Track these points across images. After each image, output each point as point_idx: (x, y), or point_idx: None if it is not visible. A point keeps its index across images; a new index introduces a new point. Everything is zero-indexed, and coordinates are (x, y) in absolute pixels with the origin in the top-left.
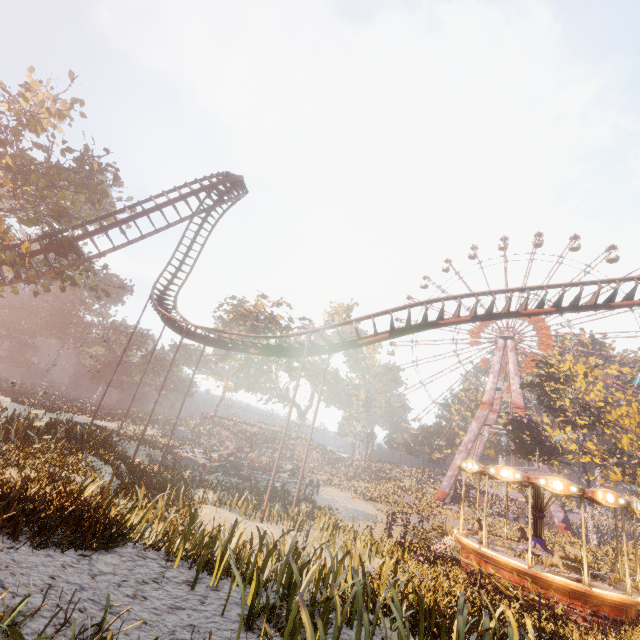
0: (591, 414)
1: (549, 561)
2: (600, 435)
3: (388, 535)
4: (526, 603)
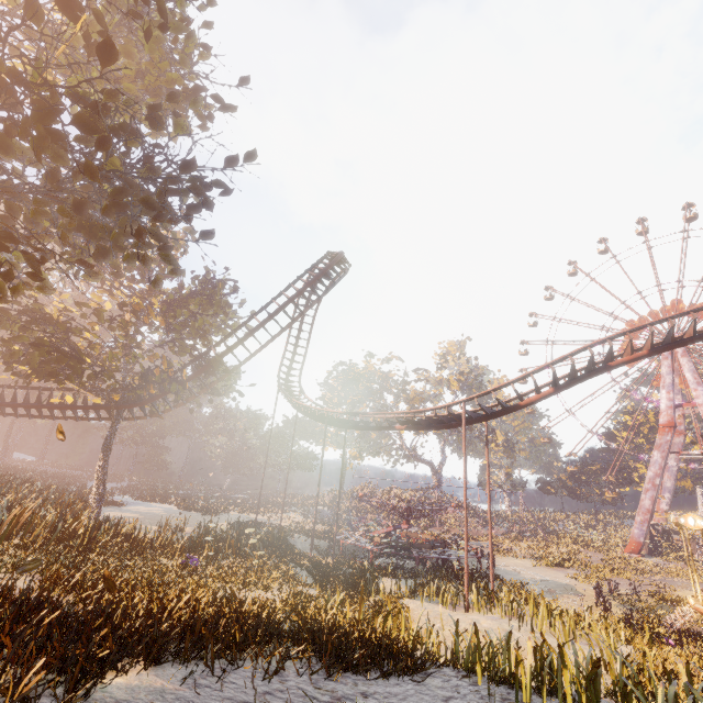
0: None
1: None
2: None
3: (605, 611)
4: None
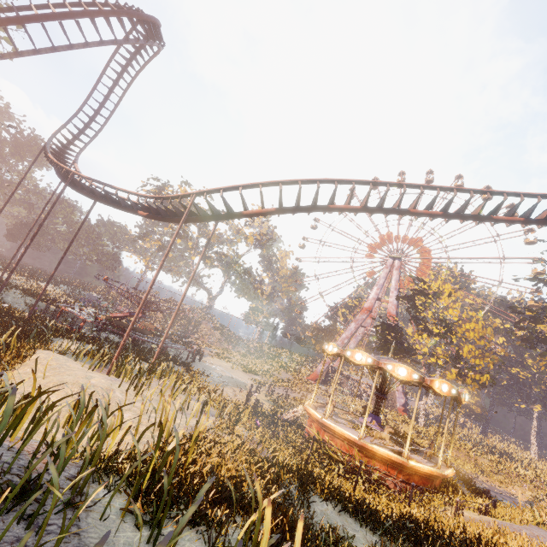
0: (446, 325)
1: (379, 435)
2: (448, 344)
3: (246, 400)
4: (350, 468)
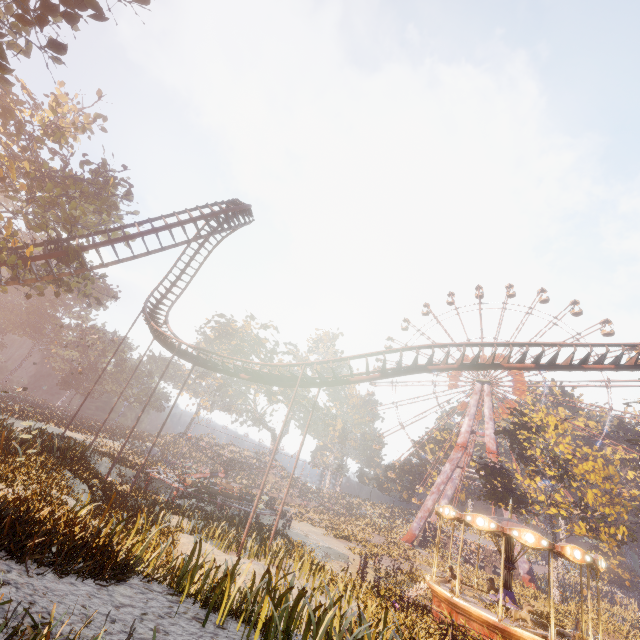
0: (560, 466)
1: (518, 615)
2: (567, 487)
3: (361, 578)
4: None
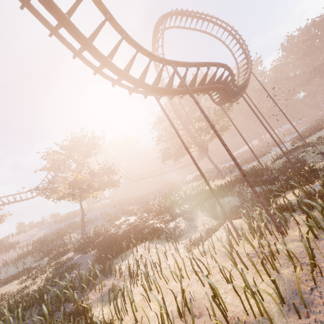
0: None
1: None
2: None
3: None
4: None
